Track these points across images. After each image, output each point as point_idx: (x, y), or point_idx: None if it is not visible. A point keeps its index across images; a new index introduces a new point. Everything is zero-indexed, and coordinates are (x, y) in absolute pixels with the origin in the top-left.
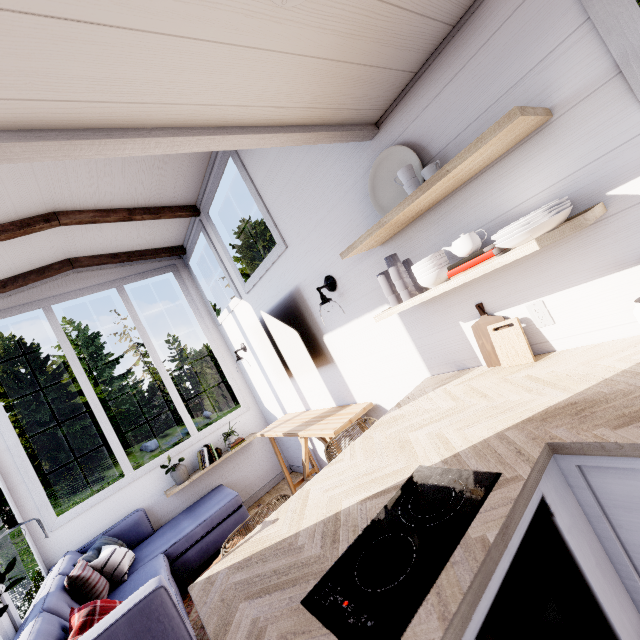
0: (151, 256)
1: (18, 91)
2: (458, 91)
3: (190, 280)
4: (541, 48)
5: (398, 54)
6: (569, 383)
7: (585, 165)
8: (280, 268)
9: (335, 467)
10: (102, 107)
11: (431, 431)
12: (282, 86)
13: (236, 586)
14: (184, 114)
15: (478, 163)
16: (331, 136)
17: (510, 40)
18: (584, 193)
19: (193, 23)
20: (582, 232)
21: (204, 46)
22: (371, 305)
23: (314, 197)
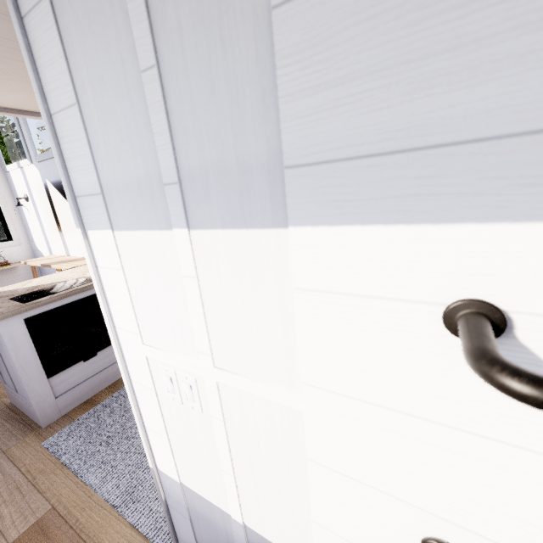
0: None
1: None
2: None
3: None
4: None
5: None
6: None
7: None
8: None
9: (53, 275)
10: None
11: None
12: None
13: None
14: None
15: None
16: None
17: None
18: None
19: (9, 94)
20: None
21: (14, 97)
22: None
23: None
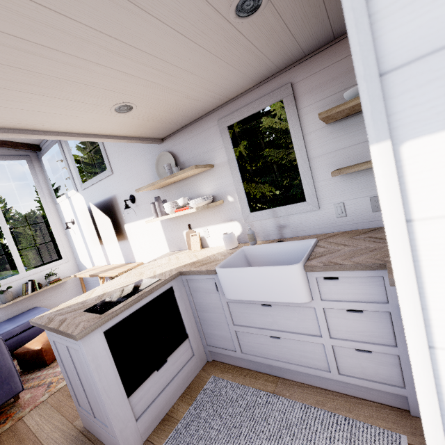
0: (11, 146)
1: (5, 120)
2: (191, 144)
3: (40, 169)
4: (213, 145)
5: (168, 125)
6: (200, 257)
7: (220, 186)
8: (107, 182)
9: (111, 282)
10: (36, 125)
11: (153, 270)
12: (116, 127)
13: (55, 314)
14: (70, 129)
15: (190, 174)
16: (139, 141)
17: (206, 137)
18: (219, 195)
19: (82, 114)
20: (218, 207)
21: (85, 118)
22: (150, 214)
23: (131, 155)
